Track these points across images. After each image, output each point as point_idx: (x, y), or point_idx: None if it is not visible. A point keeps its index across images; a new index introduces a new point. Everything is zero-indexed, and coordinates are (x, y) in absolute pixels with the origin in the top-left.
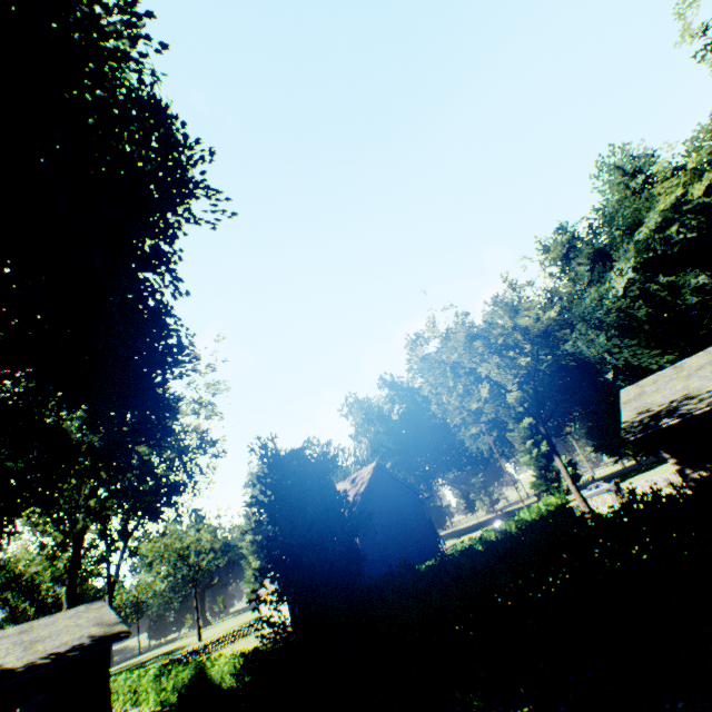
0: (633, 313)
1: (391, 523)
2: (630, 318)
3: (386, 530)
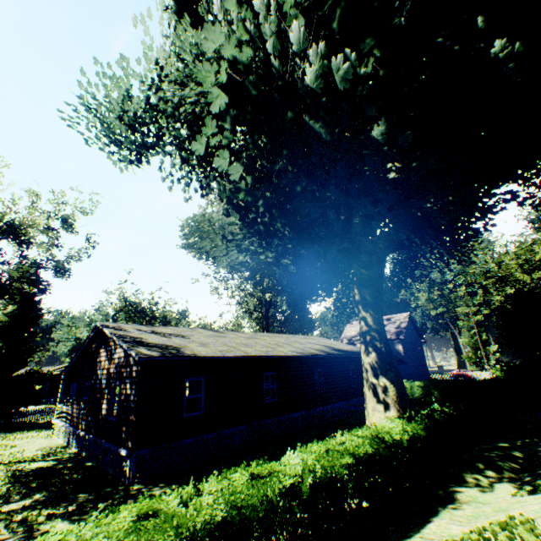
0: None
1: (412, 349)
2: None
3: (411, 352)
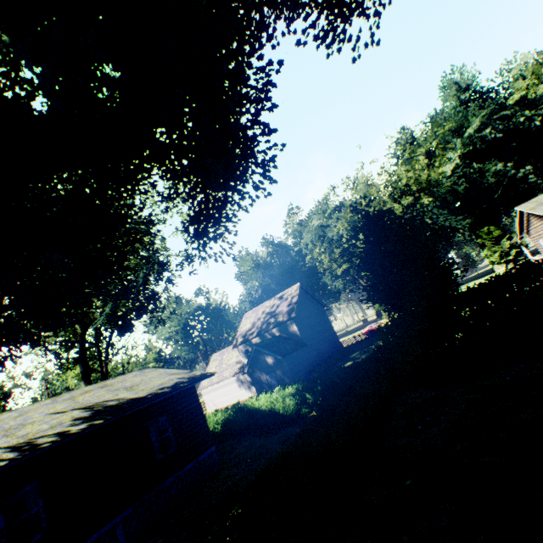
0: (456, 188)
1: (313, 324)
2: (452, 192)
3: (312, 328)
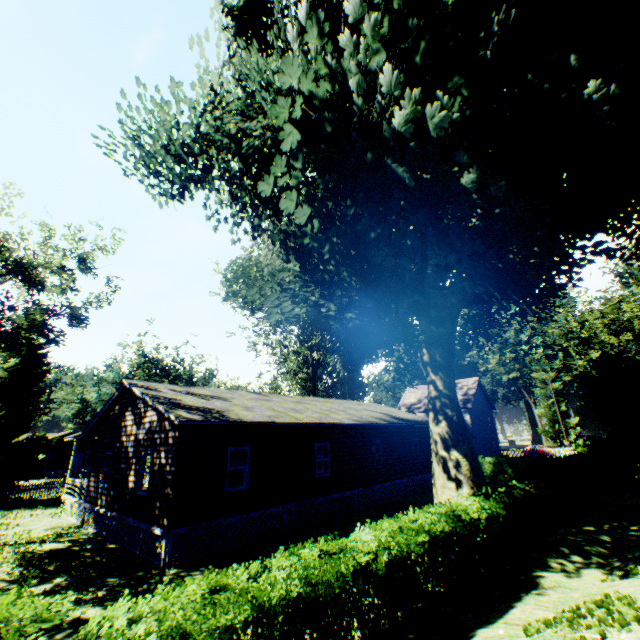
0: None
1: (481, 420)
2: None
3: (480, 423)
